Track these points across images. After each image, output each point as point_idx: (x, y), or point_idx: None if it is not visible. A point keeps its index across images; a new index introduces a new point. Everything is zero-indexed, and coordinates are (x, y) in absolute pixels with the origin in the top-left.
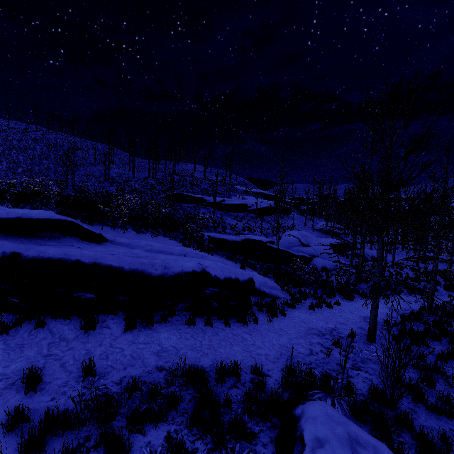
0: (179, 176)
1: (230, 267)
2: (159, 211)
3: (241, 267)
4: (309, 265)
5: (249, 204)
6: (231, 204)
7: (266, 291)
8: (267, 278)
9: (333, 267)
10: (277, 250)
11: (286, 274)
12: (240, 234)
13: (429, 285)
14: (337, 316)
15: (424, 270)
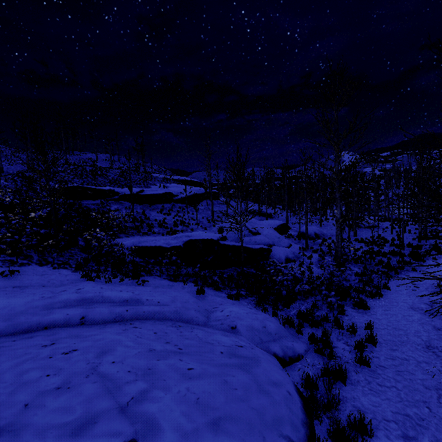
0: (74, 166)
1: (245, 392)
2: (25, 218)
3: (198, 292)
4: (270, 258)
5: (174, 193)
6: (153, 195)
7: (278, 354)
8: (252, 309)
9: (294, 255)
10: (242, 251)
11: (259, 283)
12: (173, 232)
13: (396, 258)
14: (404, 364)
15: (365, 239)
